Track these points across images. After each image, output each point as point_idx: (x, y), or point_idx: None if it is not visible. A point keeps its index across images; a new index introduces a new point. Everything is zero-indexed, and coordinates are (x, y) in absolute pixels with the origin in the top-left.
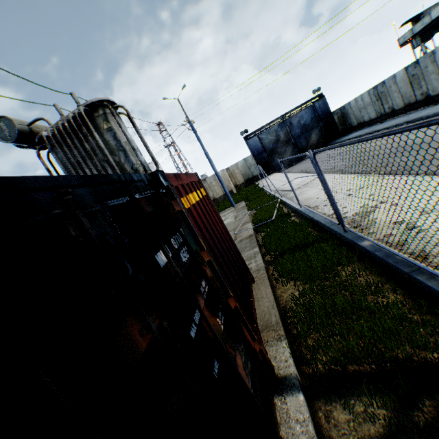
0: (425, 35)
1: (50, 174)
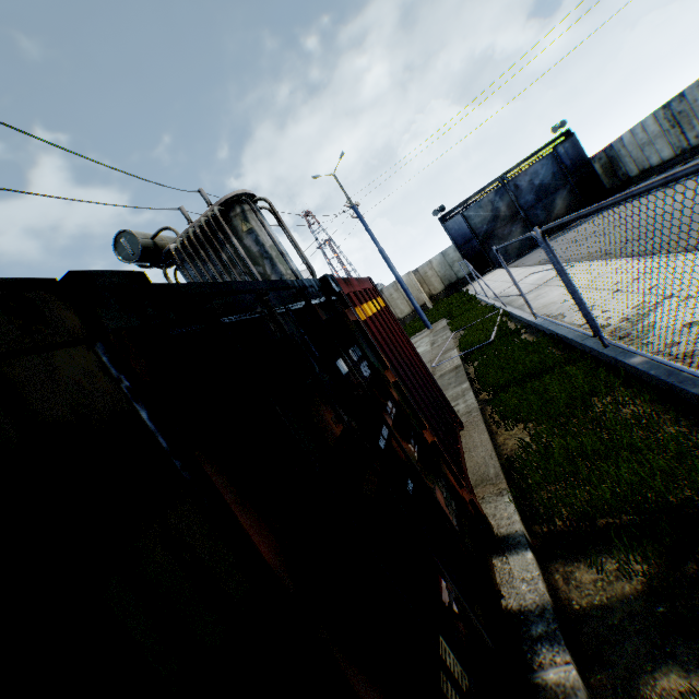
0: None
1: None
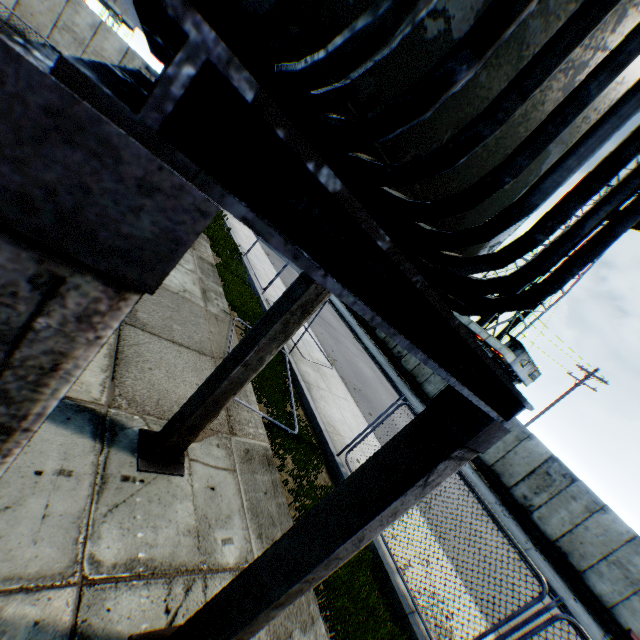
0: None
1: None
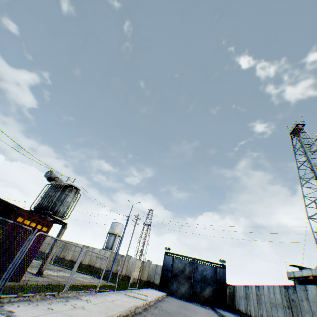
0: (303, 283)
1: (41, 192)
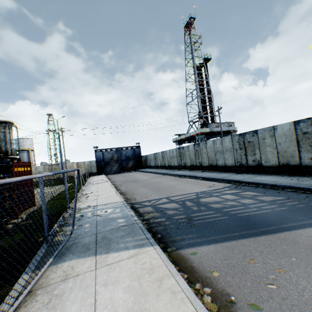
0: (180, 142)
1: None
